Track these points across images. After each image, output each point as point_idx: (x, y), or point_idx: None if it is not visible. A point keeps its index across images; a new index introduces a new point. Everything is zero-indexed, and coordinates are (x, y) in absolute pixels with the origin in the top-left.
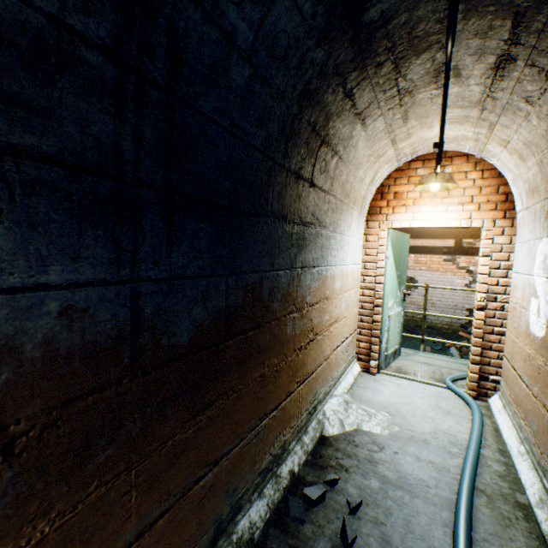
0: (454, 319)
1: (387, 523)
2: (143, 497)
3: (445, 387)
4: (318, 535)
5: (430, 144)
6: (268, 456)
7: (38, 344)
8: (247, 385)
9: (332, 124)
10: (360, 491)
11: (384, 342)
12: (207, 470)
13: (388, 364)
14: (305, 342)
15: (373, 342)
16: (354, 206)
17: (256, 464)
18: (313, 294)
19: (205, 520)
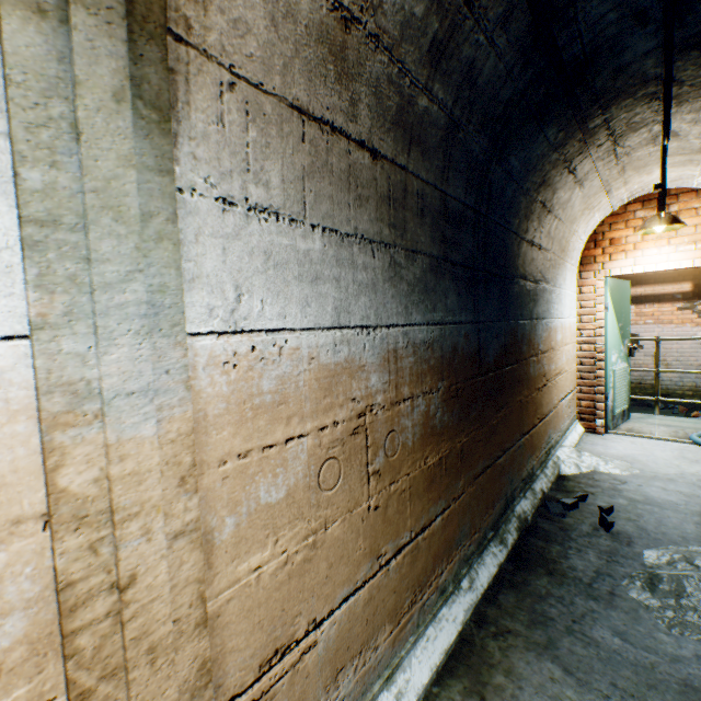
0: (700, 383)
1: (639, 520)
2: (483, 449)
3: (691, 443)
4: (579, 523)
5: (649, 186)
6: (525, 470)
7: (460, 349)
8: (514, 405)
9: (556, 196)
10: (608, 504)
11: (610, 401)
12: (501, 454)
13: (615, 425)
14: (540, 385)
15: (597, 399)
16: (568, 259)
17: (519, 471)
18: (543, 343)
19: (501, 488)
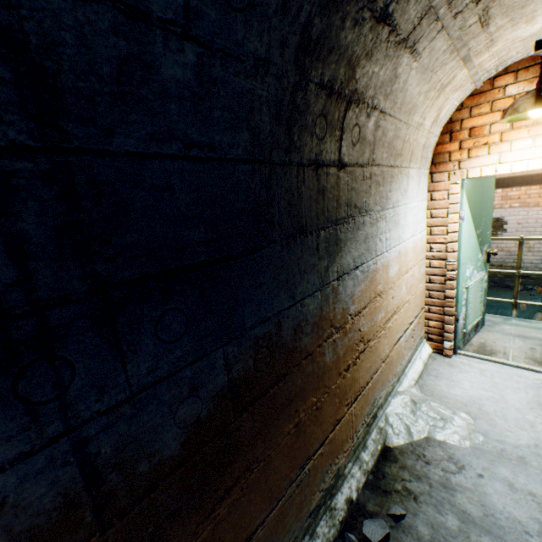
0: None
1: None
2: None
3: None
4: None
5: (529, 44)
6: (318, 494)
7: None
8: (278, 444)
9: (361, 72)
10: (432, 531)
11: (462, 319)
12: None
13: (467, 340)
14: (353, 358)
15: (446, 321)
16: (411, 163)
17: (303, 509)
18: (359, 299)
19: None
